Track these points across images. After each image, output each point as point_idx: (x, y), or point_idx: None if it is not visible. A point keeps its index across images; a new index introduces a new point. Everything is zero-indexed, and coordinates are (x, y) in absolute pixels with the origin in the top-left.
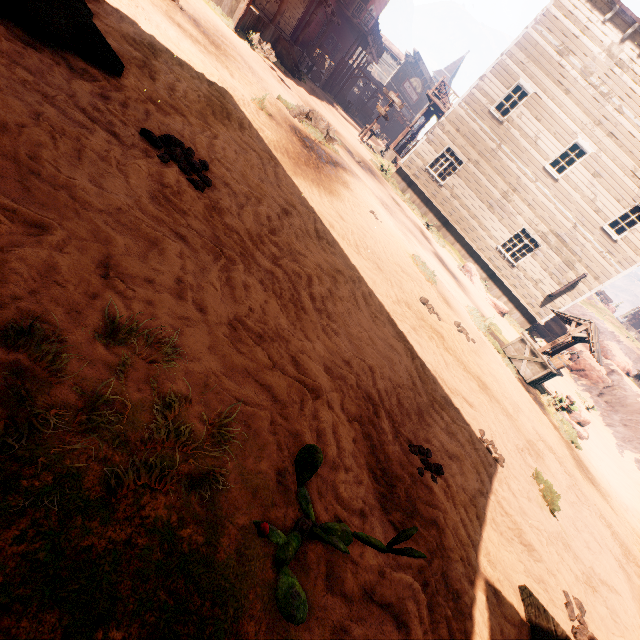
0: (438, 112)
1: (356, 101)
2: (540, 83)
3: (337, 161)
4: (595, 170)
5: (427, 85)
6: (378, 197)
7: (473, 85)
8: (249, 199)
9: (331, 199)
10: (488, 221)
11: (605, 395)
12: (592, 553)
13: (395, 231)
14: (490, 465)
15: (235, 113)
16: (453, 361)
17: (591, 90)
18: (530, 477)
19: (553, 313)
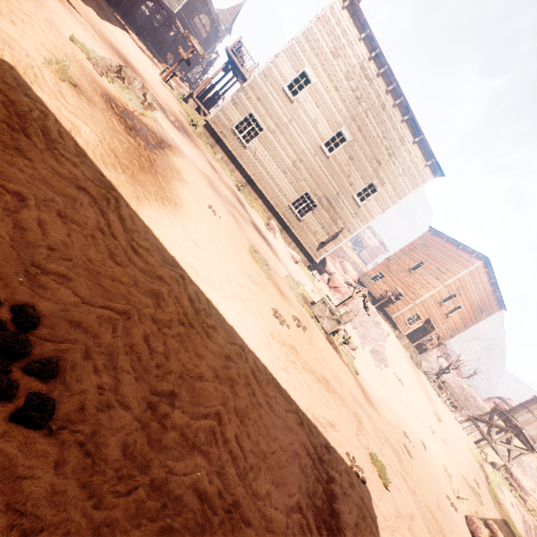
0: (235, 68)
1: (146, 22)
2: (319, 75)
3: (161, 137)
4: (351, 154)
5: (215, 26)
6: (202, 171)
7: (270, 60)
8: (115, 328)
9: (180, 219)
10: (283, 183)
11: (349, 304)
12: (400, 493)
13: (230, 221)
14: (364, 495)
15: (29, 108)
16: (312, 381)
17: (351, 92)
18: (371, 464)
19: (324, 255)
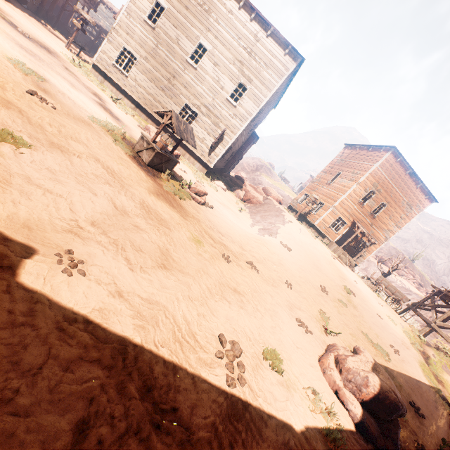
0: None
1: (89, 42)
2: (170, 1)
3: None
4: (214, 61)
5: None
6: (23, 45)
7: None
8: None
9: None
10: (164, 100)
11: (258, 208)
12: (58, 183)
13: (7, 47)
14: None
15: None
16: None
17: (199, 8)
18: None
19: (216, 159)
